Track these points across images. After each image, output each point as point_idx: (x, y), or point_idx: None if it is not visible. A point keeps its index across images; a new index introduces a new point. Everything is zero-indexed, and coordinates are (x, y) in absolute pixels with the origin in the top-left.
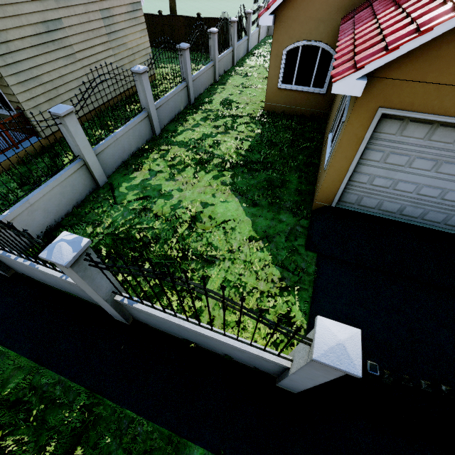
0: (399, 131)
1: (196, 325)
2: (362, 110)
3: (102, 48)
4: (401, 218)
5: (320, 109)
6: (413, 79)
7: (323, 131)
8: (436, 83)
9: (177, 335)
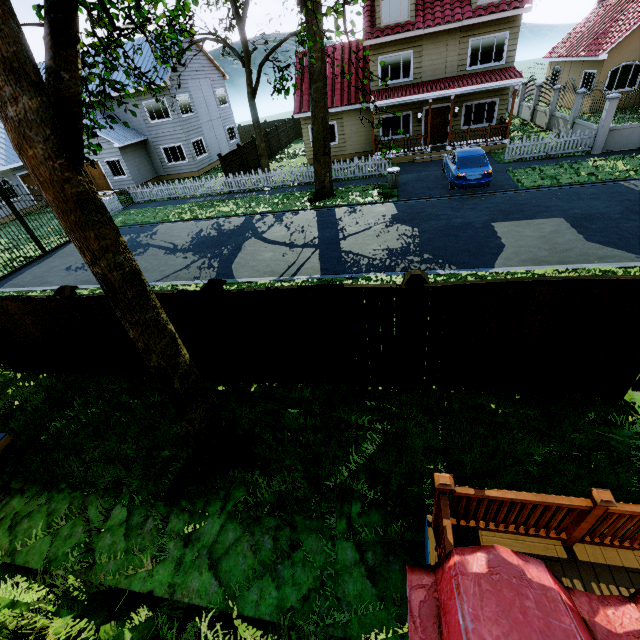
0: None
1: None
2: None
3: None
4: None
5: (632, 101)
6: None
7: None
8: None
9: None
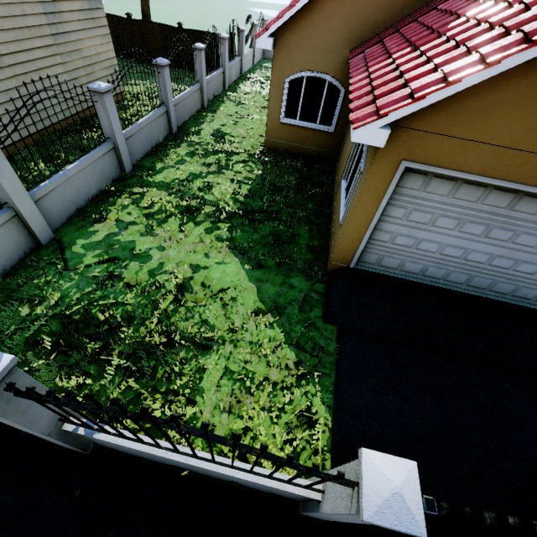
0: (423, 187)
1: (191, 457)
2: (384, 162)
3: (45, 53)
4: (423, 279)
5: (329, 150)
6: (438, 132)
7: (332, 175)
8: (461, 138)
9: (162, 462)
